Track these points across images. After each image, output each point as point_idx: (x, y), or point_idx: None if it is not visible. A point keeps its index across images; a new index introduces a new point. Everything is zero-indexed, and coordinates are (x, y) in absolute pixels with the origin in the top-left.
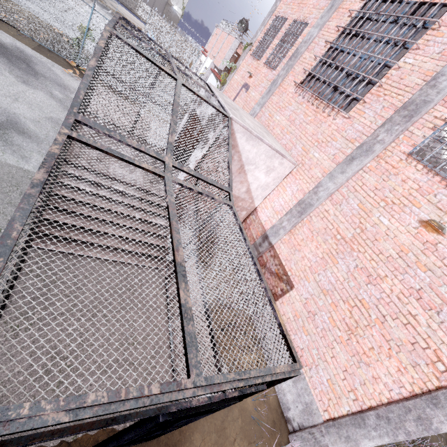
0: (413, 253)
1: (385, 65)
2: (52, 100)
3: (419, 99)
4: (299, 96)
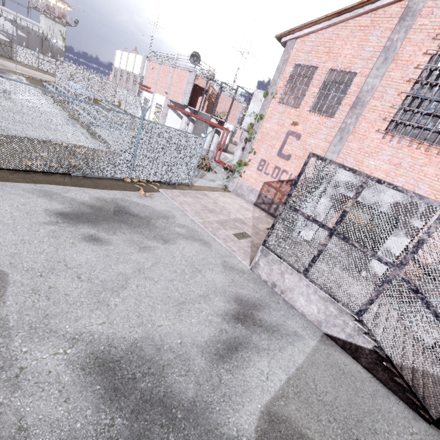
0: None
1: None
2: (193, 243)
3: None
4: (390, 141)
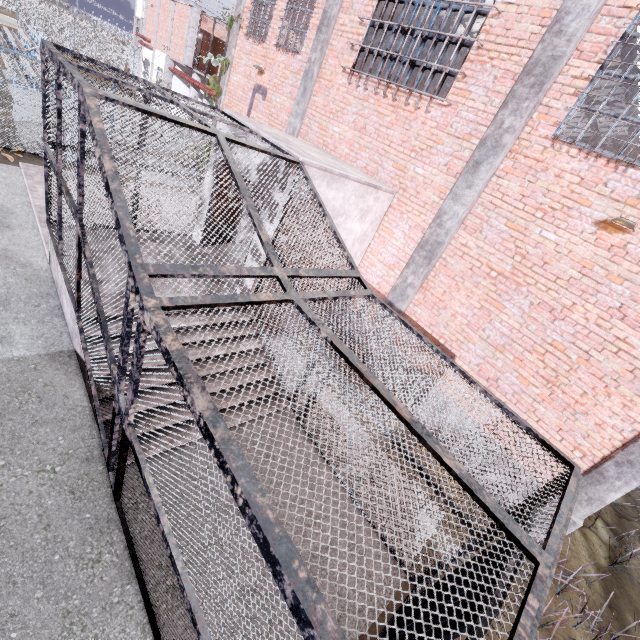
0: (600, 265)
1: (476, 12)
2: None
3: (545, 56)
4: (357, 87)
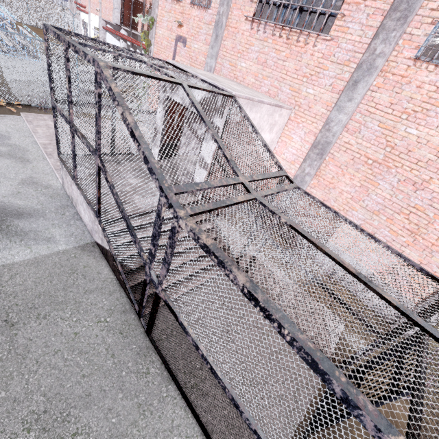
0: None
1: None
2: (3, 160)
3: None
4: (258, 31)
